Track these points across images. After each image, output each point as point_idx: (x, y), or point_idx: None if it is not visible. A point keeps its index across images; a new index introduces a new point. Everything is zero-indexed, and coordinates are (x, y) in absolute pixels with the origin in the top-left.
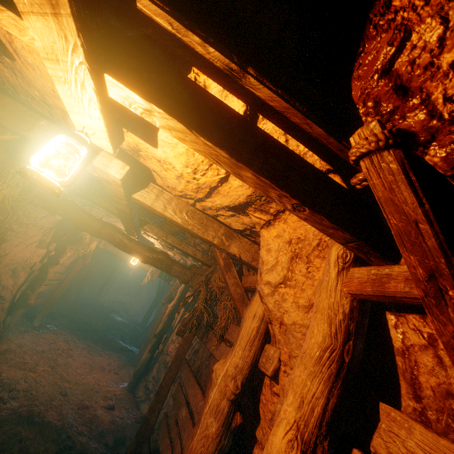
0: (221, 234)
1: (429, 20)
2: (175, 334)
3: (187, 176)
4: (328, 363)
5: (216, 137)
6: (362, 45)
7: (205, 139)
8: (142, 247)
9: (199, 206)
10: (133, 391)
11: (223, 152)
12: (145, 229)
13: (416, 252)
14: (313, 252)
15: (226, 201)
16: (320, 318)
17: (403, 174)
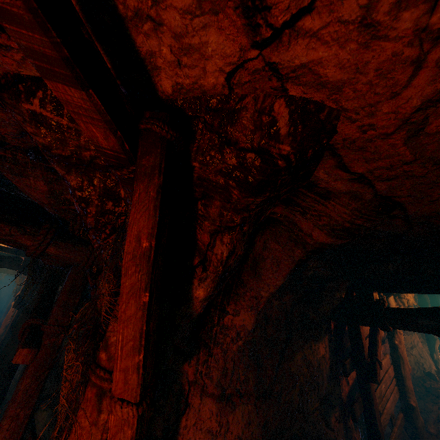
0: None
1: None
2: None
3: None
4: None
5: None
6: None
7: None
8: None
9: None
10: None
11: None
12: None
13: None
14: None
15: None
16: None
17: None
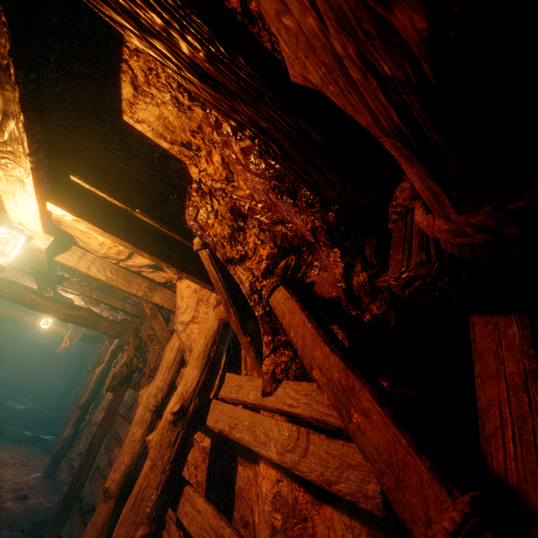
0: (145, 287)
1: (203, 208)
2: (106, 400)
3: (109, 244)
4: (202, 359)
5: (123, 236)
6: (186, 208)
7: (116, 237)
8: (61, 304)
9: (123, 265)
10: (53, 476)
11: (128, 244)
12: (64, 286)
13: (221, 294)
14: (210, 296)
15: (145, 261)
16: (202, 336)
17: (210, 261)
